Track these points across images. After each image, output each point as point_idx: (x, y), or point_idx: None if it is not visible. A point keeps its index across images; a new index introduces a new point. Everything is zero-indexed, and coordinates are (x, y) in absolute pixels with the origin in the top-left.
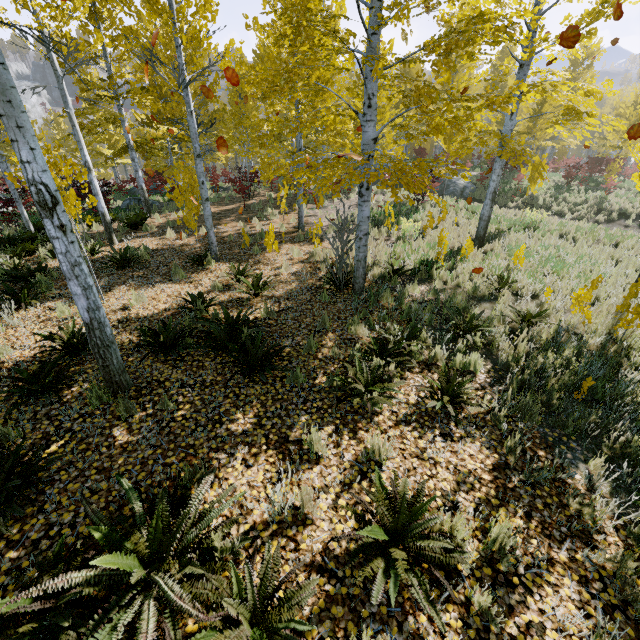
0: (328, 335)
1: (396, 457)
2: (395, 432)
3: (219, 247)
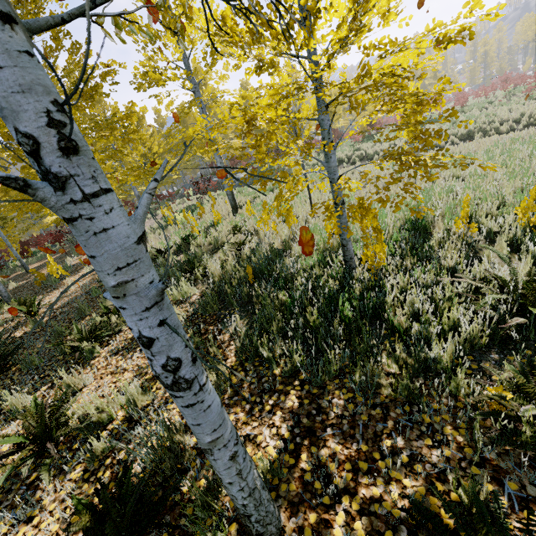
0: (85, 319)
1: (94, 381)
2: (103, 364)
3: (23, 292)
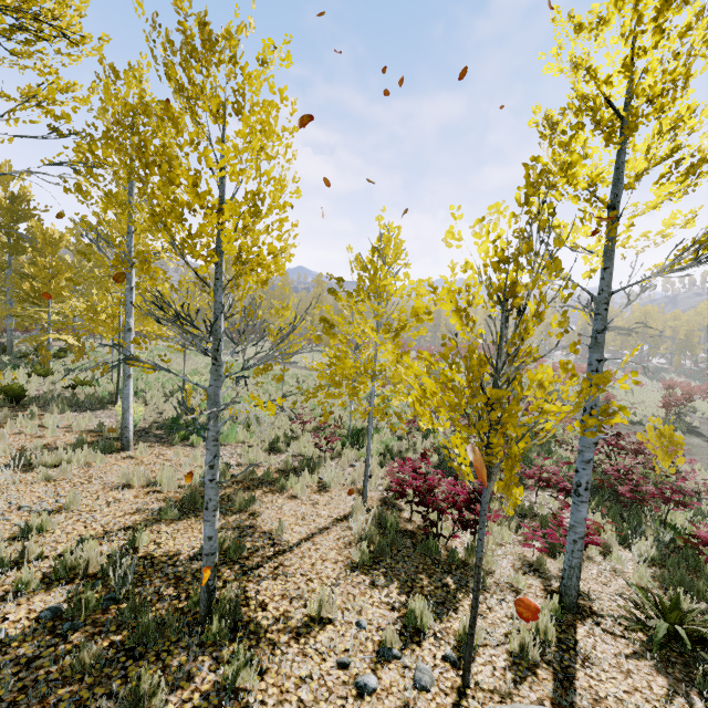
0: None
1: None
2: None
3: None
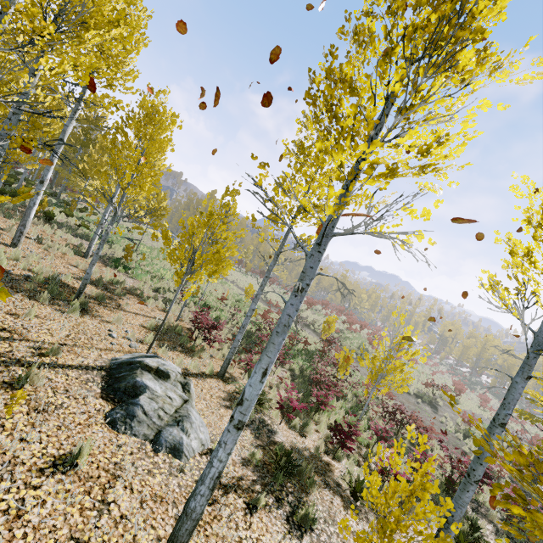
0: None
1: None
2: None
3: None
